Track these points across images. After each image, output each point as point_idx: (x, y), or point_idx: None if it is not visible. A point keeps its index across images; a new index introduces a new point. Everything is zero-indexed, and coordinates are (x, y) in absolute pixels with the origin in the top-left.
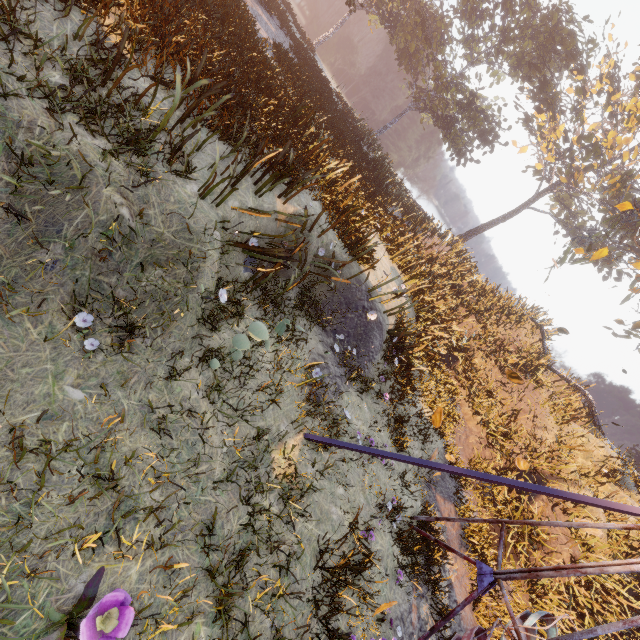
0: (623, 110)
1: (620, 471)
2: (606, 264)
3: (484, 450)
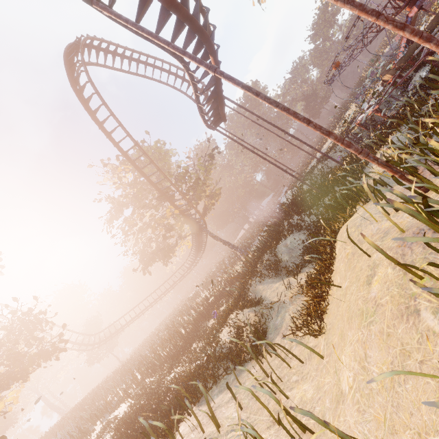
0: None
1: None
2: None
3: None
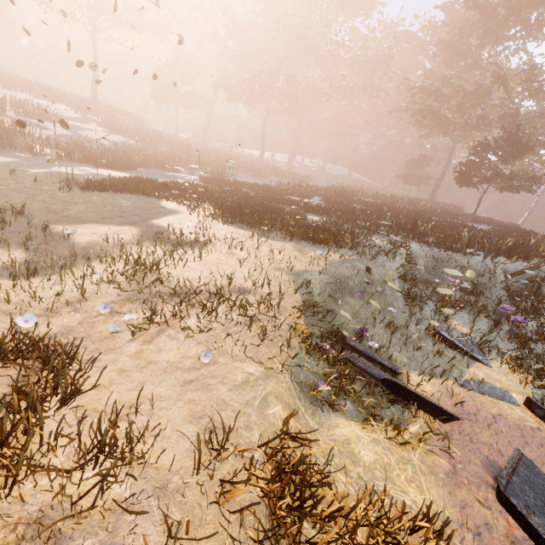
0: None
1: None
2: None
3: None
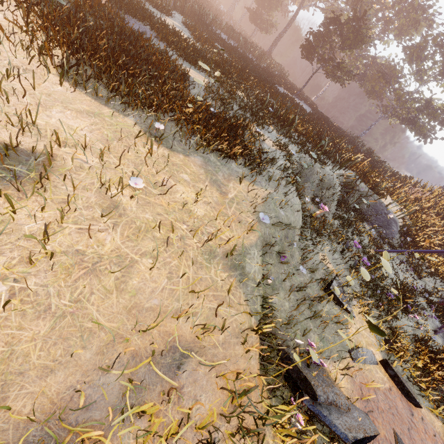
0: None
1: None
2: None
3: None
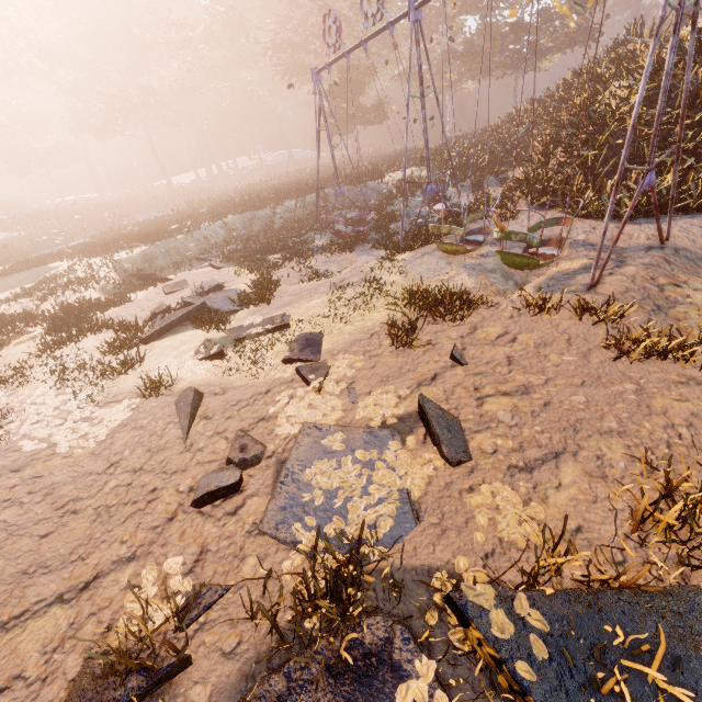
0: None
1: None
2: None
3: None
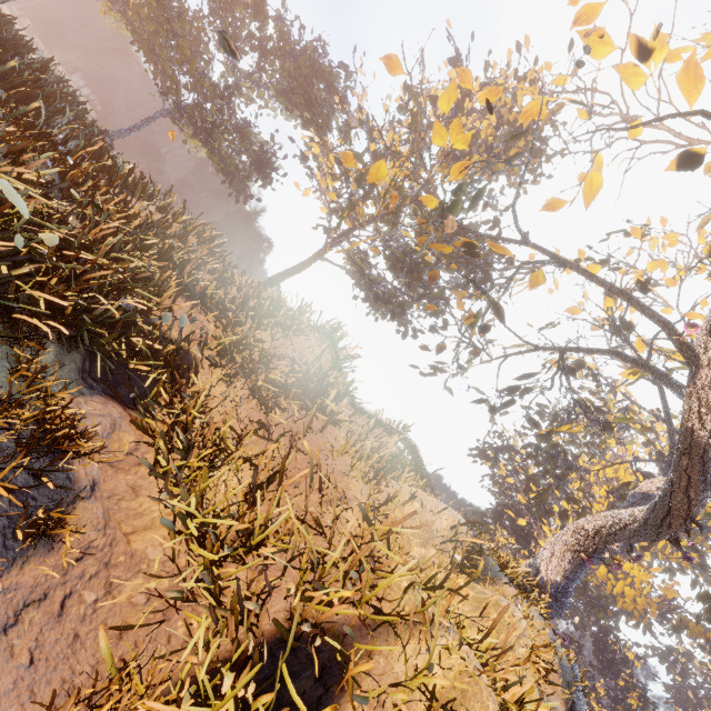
0: (385, 150)
1: (476, 549)
2: (402, 323)
3: (174, 617)
